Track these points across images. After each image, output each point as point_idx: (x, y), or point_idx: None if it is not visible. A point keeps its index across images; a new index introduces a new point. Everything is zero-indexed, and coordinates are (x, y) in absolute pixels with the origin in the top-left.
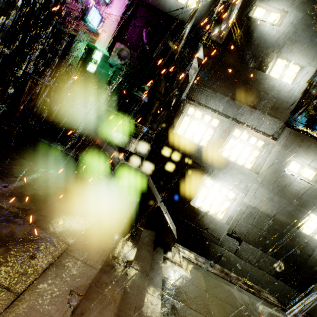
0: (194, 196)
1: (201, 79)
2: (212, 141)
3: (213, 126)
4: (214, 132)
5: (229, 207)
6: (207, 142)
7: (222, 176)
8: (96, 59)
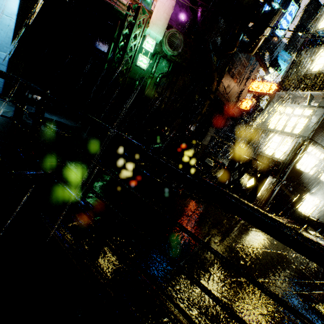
0: (298, 208)
1: (323, 123)
2: (318, 170)
3: (320, 159)
4: (319, 163)
5: (314, 209)
6: (313, 171)
7: (317, 192)
8: (149, 50)
